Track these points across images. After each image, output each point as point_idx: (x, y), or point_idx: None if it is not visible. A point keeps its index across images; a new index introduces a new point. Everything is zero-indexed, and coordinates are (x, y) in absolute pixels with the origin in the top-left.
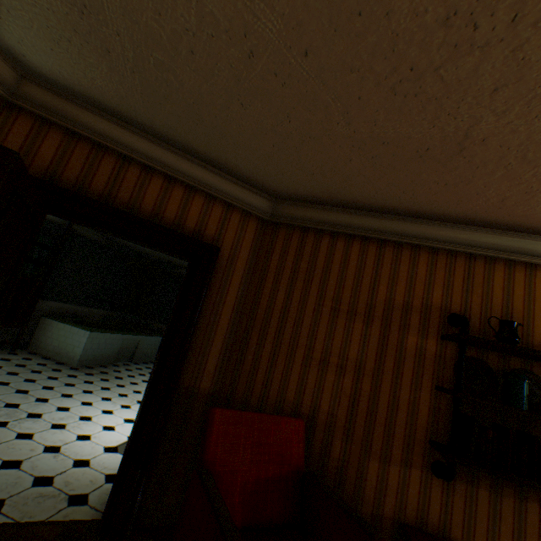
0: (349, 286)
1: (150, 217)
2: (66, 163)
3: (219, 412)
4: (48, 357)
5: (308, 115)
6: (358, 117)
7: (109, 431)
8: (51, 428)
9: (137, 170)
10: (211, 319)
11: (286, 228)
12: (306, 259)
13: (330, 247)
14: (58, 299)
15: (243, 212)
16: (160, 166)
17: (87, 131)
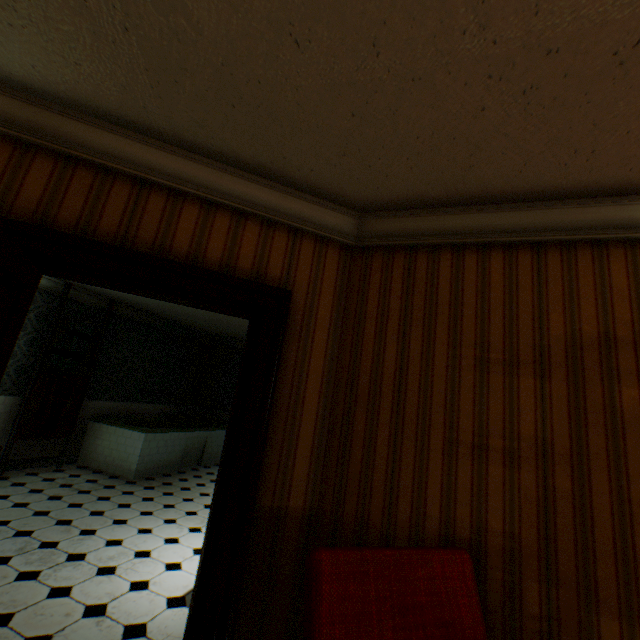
0: (498, 322)
1: (186, 261)
2: (61, 200)
3: (327, 559)
4: (100, 471)
5: (409, 30)
6: (504, 3)
7: (173, 571)
8: (97, 574)
9: (161, 198)
10: (292, 400)
11: (381, 253)
12: (420, 291)
13: (455, 267)
14: (106, 397)
15: (317, 239)
16: (192, 188)
17: (86, 152)
